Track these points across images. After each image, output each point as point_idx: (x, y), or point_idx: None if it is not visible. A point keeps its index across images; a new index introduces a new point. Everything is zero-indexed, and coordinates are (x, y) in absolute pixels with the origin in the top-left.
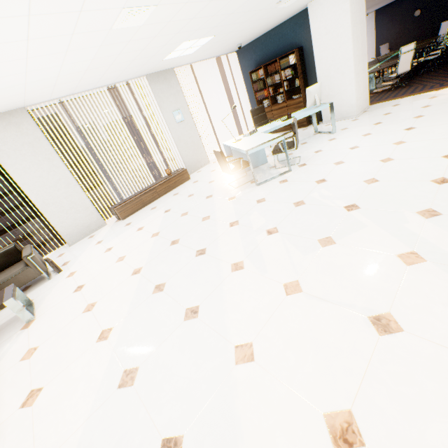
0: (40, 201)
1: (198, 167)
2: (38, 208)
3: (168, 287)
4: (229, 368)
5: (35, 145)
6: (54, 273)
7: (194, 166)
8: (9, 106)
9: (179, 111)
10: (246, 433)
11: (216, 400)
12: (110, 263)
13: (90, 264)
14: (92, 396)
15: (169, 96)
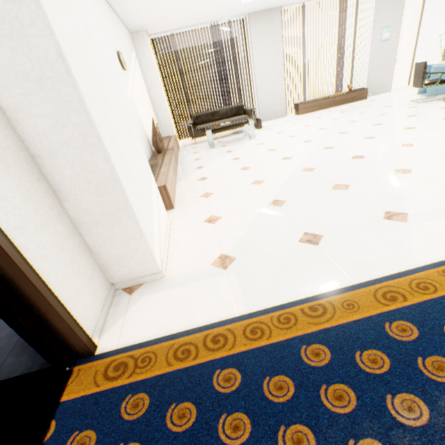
0: (259, 83)
1: (376, 93)
2: (256, 87)
3: (349, 133)
4: (395, 147)
5: (273, 39)
6: (255, 129)
7: (373, 91)
8: (277, 3)
9: (389, 29)
10: (402, 156)
11: (385, 152)
12: (299, 127)
13: (282, 127)
14: (308, 150)
15: (387, 11)
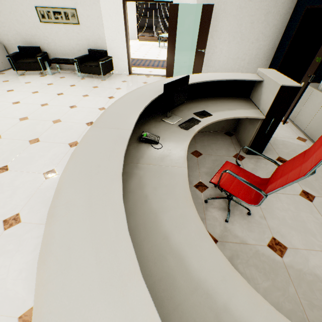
0: None
1: None
2: None
3: None
4: None
5: (131, 4)
6: None
7: None
8: None
9: None
10: None
11: None
12: None
13: None
14: None
15: None
